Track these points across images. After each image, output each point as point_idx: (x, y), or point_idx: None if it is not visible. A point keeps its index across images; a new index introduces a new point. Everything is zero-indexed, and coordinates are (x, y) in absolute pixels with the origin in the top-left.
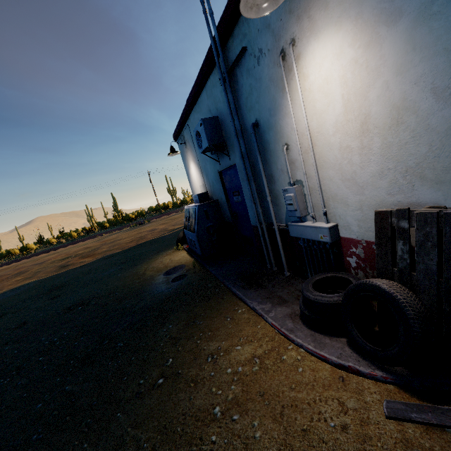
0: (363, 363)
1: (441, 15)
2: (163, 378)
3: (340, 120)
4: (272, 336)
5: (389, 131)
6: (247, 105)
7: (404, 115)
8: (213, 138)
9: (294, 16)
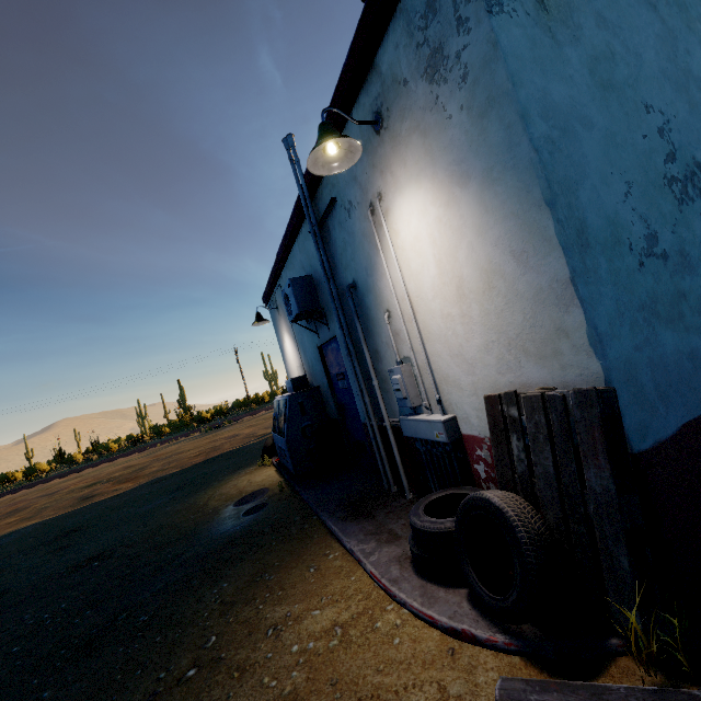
0: (482, 625)
1: (501, 181)
2: (196, 668)
3: (437, 282)
4: (368, 592)
5: (484, 296)
6: (343, 262)
7: (493, 279)
8: (306, 302)
9: (377, 171)
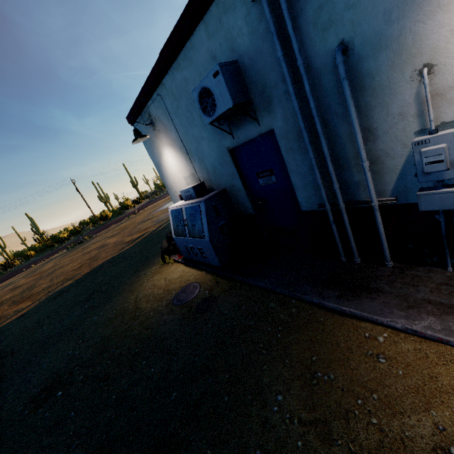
0: None
1: None
2: None
3: None
4: None
5: None
6: (319, 20)
7: None
8: (237, 94)
9: None
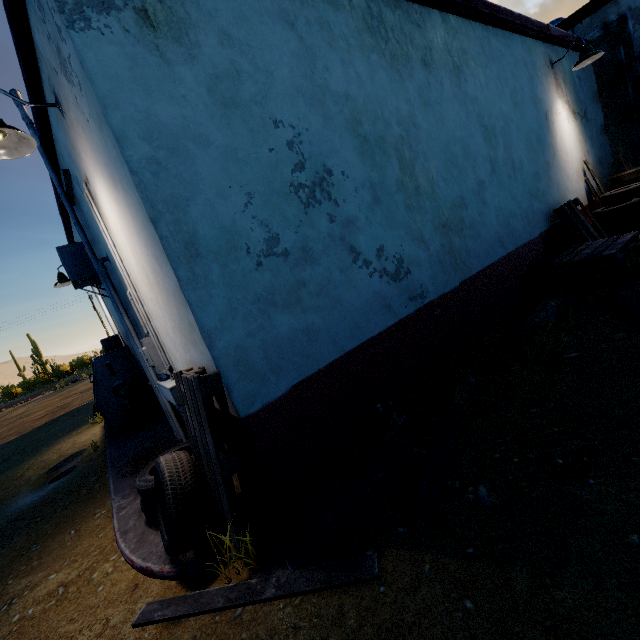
0: (162, 559)
1: (129, 193)
2: None
3: (138, 270)
4: (105, 546)
5: (158, 289)
6: (95, 235)
7: (156, 275)
8: (80, 271)
9: (77, 153)
